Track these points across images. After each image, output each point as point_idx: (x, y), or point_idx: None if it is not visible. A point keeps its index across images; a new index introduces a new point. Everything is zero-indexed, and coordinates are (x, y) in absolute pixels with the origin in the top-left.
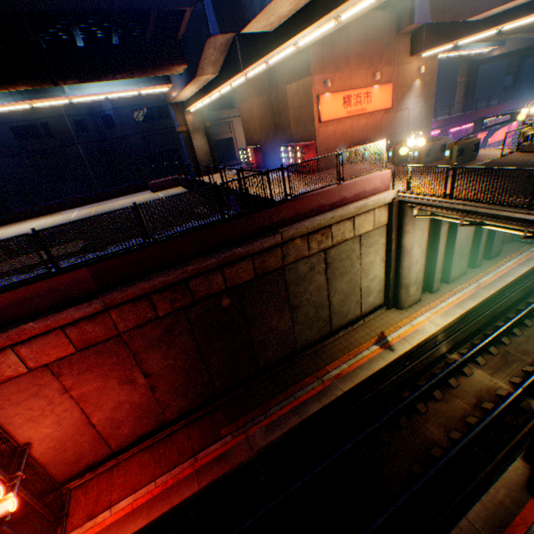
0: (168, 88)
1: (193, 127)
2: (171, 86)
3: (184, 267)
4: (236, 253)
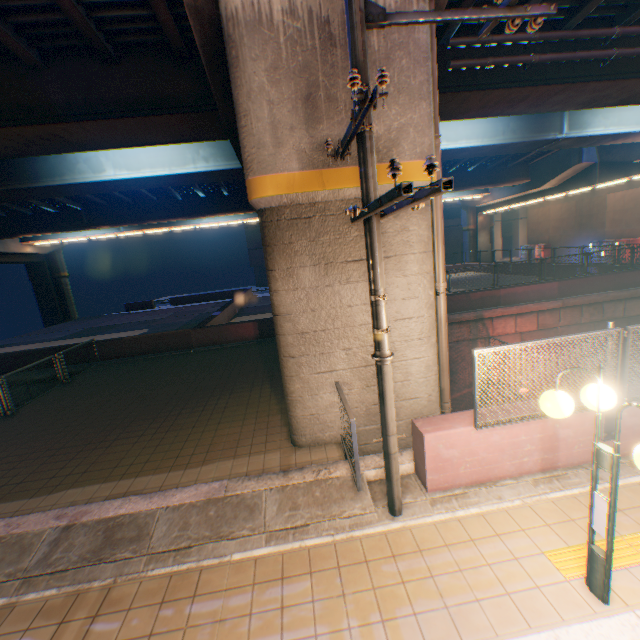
0: (480, 196)
1: (480, 226)
2: (485, 194)
3: (606, 293)
4: (637, 292)
